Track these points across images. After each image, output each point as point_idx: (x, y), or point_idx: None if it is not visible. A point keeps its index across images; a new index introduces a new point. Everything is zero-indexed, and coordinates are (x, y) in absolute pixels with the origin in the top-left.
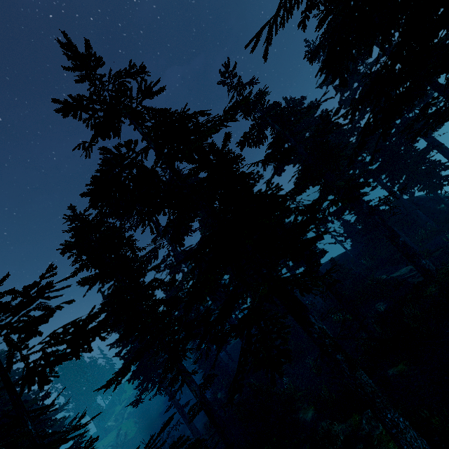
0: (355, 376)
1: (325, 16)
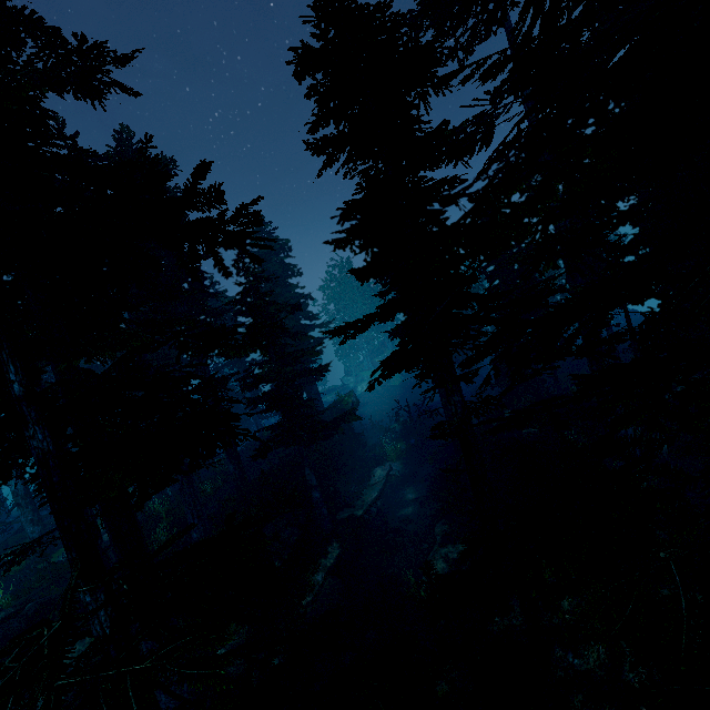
0: None
1: None
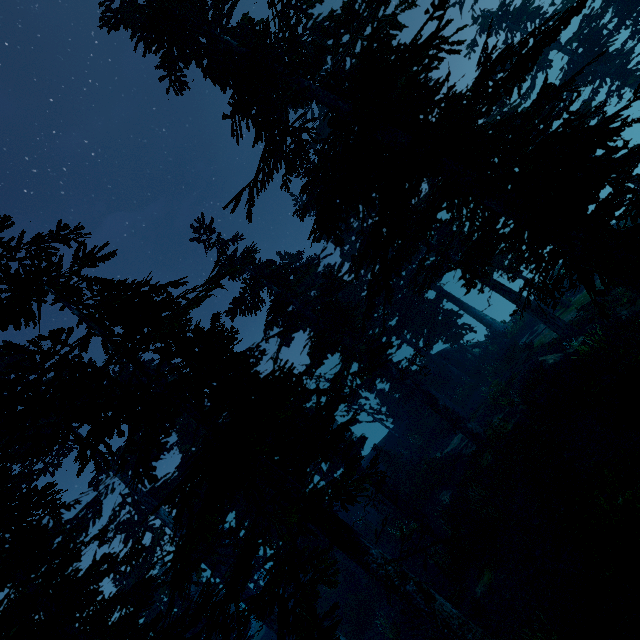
0: (431, 607)
1: (307, 183)
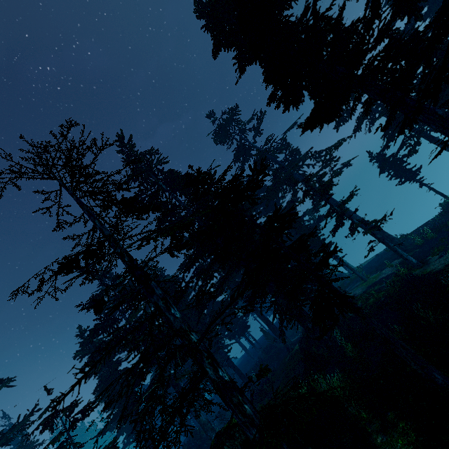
0: None
1: None
